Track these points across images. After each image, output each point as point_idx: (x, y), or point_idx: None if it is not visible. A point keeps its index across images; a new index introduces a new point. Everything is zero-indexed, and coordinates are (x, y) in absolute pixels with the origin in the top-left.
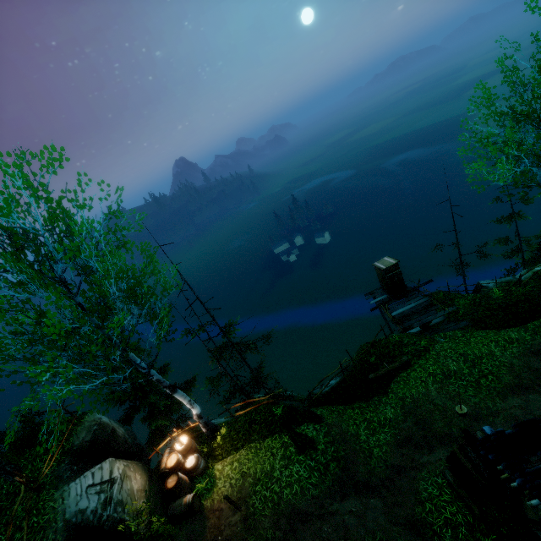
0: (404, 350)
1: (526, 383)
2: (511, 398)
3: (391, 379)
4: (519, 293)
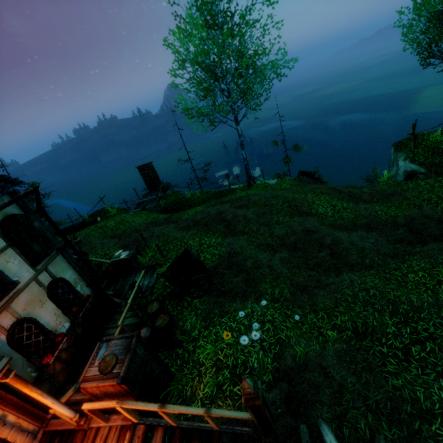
0: (106, 215)
1: (122, 234)
2: (106, 239)
3: (85, 228)
4: (197, 196)
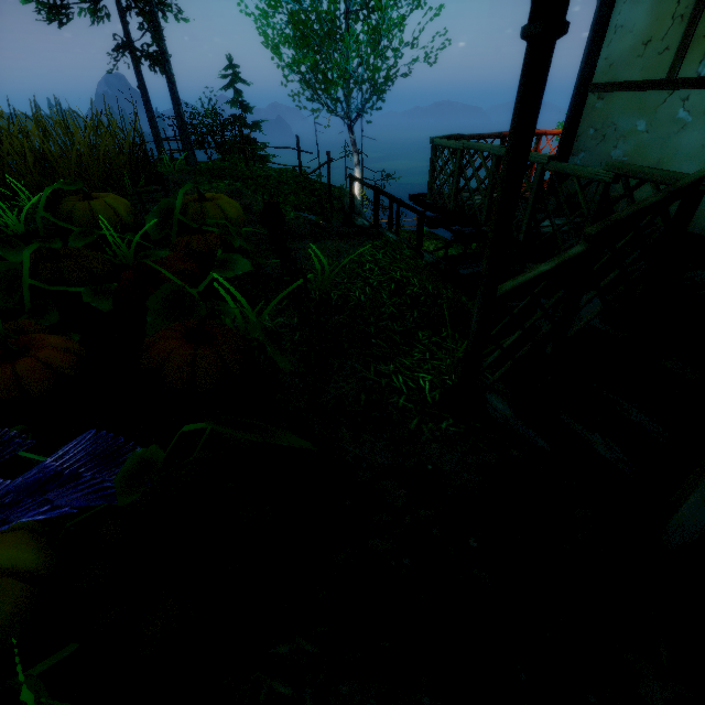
0: None
1: None
2: None
3: None
4: None
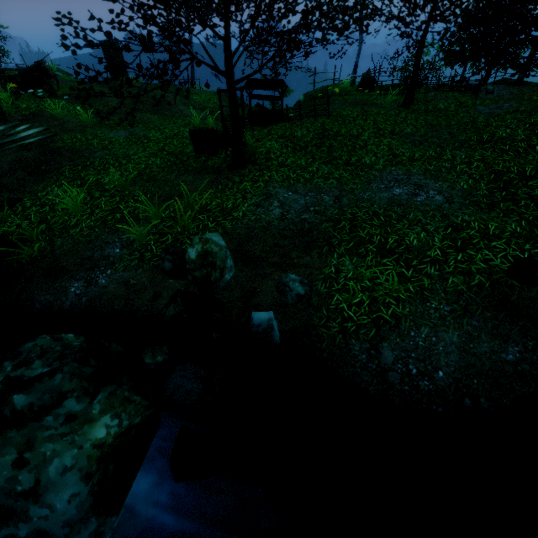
0: None
1: None
2: None
3: None
4: None
